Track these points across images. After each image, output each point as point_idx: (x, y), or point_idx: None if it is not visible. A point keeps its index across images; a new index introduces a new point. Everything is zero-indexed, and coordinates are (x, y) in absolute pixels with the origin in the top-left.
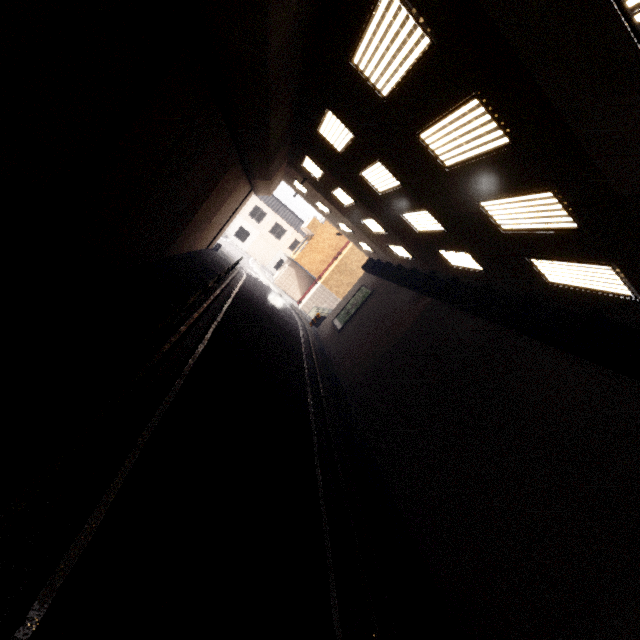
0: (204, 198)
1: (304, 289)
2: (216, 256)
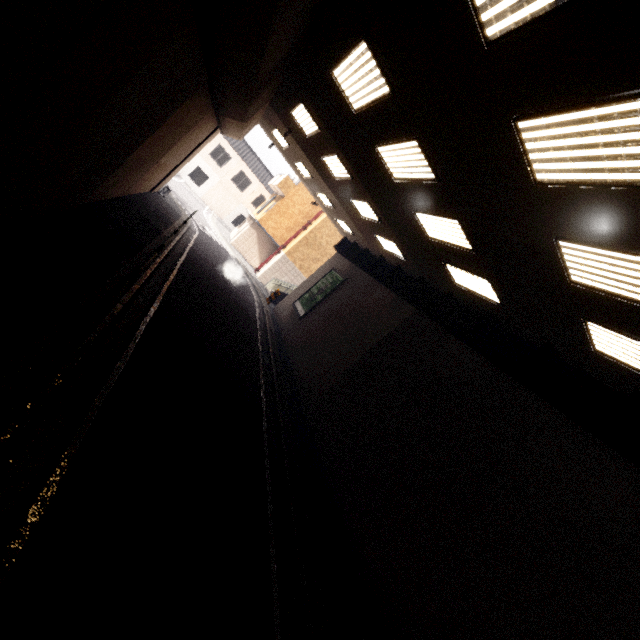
0: (149, 131)
1: (264, 256)
2: (162, 203)
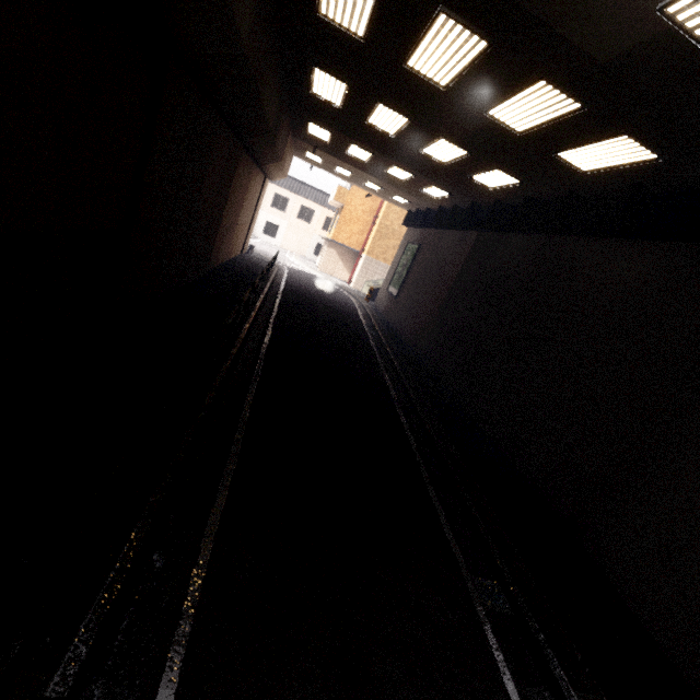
0: (224, 201)
1: (350, 267)
2: (252, 258)
